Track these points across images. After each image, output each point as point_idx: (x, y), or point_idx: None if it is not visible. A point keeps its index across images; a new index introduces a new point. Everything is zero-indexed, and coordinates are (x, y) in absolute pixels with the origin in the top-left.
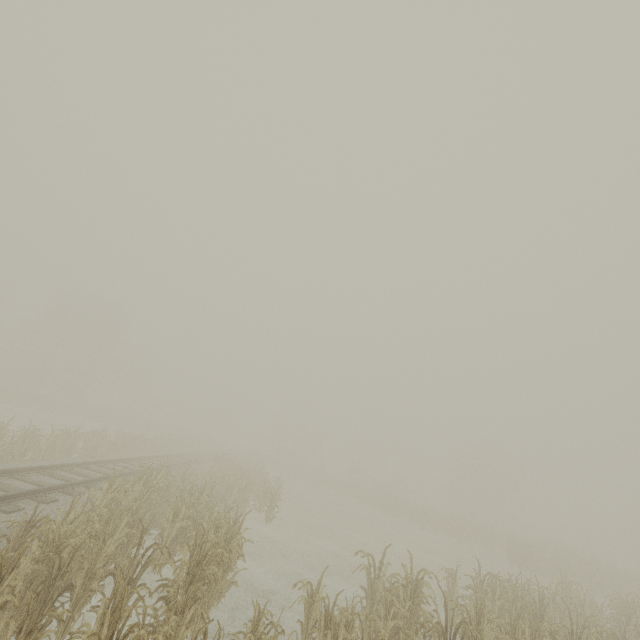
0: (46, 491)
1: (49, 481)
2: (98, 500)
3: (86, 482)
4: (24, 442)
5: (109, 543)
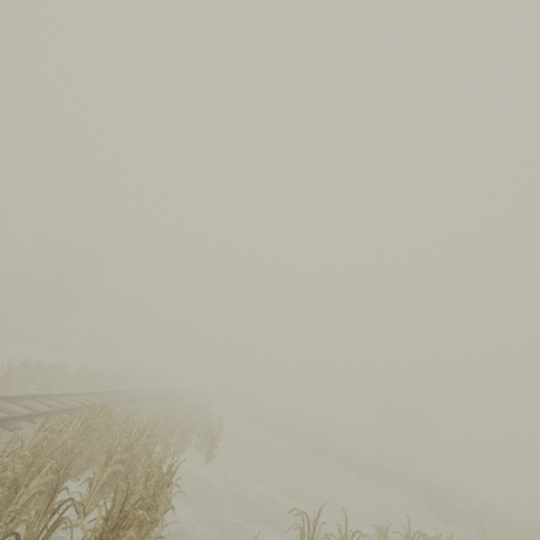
0: None
1: None
2: (28, 438)
3: (28, 416)
4: None
5: (22, 493)
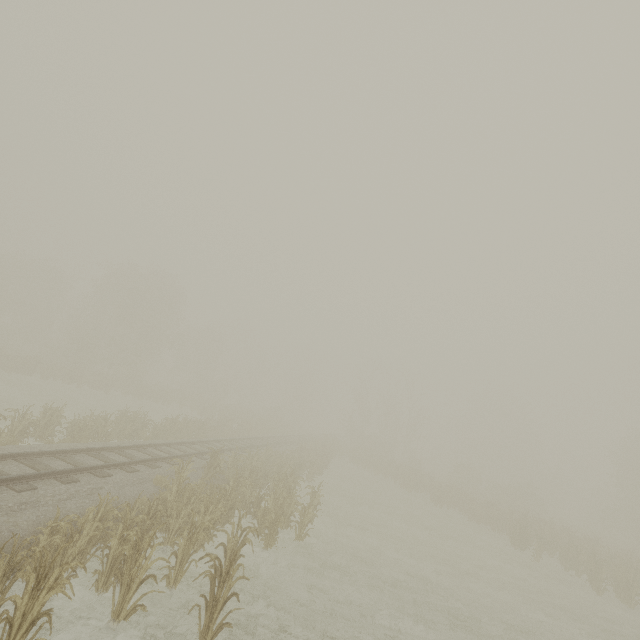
0: None
1: None
2: None
3: None
4: None
5: None
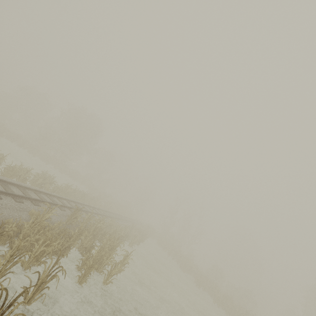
0: None
1: None
2: None
3: None
4: None
5: None
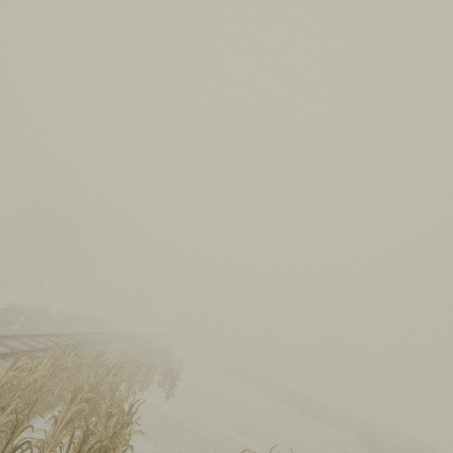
0: None
1: None
2: None
3: (5, 354)
4: None
5: None
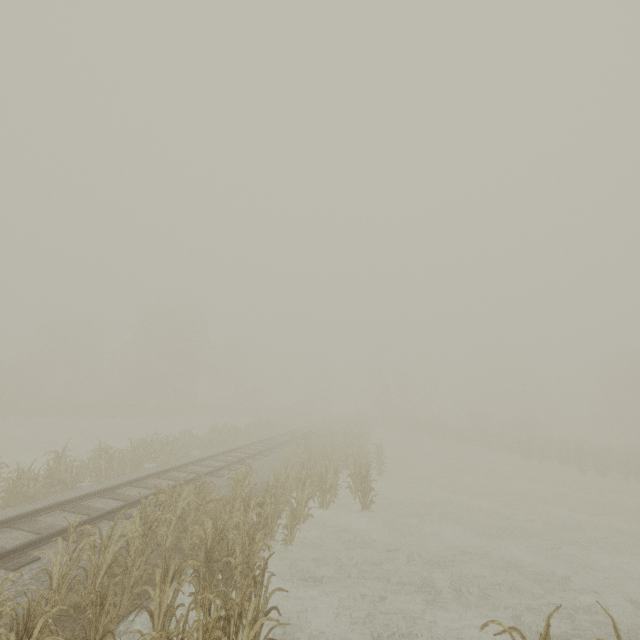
0: (29, 547)
1: (63, 521)
2: (55, 566)
3: (108, 513)
4: (72, 468)
5: None
